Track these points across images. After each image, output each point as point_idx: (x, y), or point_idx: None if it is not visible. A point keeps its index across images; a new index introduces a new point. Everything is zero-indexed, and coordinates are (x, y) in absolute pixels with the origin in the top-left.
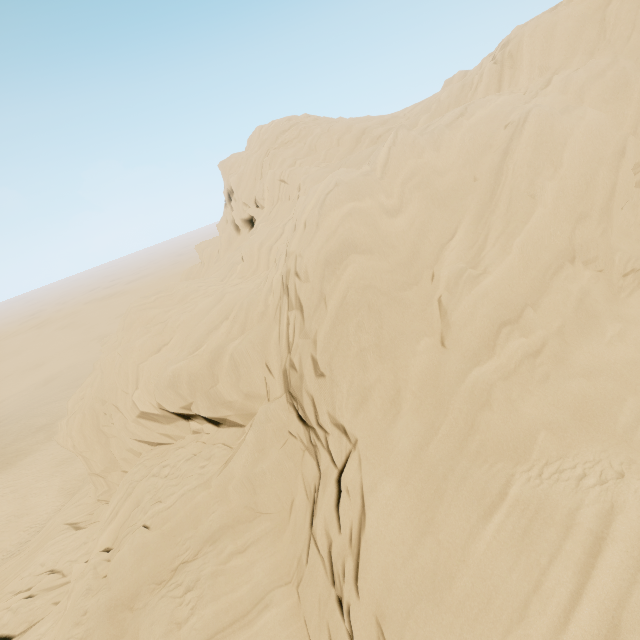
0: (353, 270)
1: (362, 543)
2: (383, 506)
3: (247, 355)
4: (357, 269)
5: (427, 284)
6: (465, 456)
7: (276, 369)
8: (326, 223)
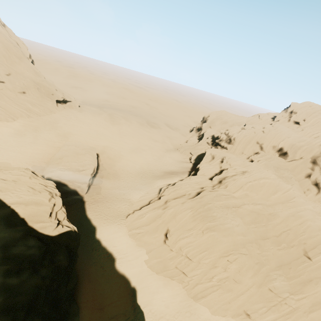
0: None
1: None
2: None
3: (309, 149)
4: None
5: None
6: None
7: (312, 154)
8: None
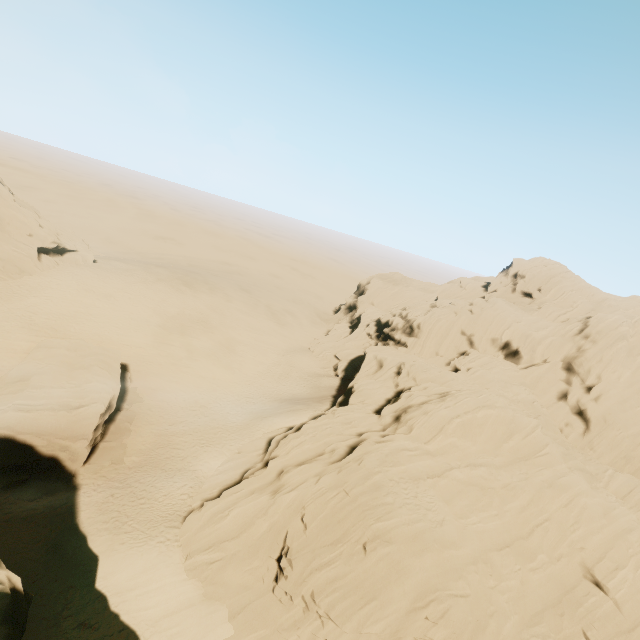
0: (625, 343)
1: (604, 398)
2: (614, 393)
3: (556, 344)
4: (626, 344)
5: (631, 360)
6: (635, 396)
7: (563, 353)
8: (621, 328)
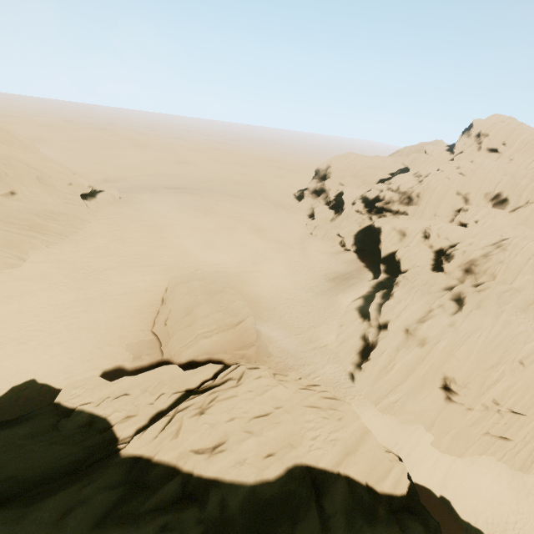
0: None
1: None
2: None
3: None
4: None
5: None
6: None
7: None
8: None
